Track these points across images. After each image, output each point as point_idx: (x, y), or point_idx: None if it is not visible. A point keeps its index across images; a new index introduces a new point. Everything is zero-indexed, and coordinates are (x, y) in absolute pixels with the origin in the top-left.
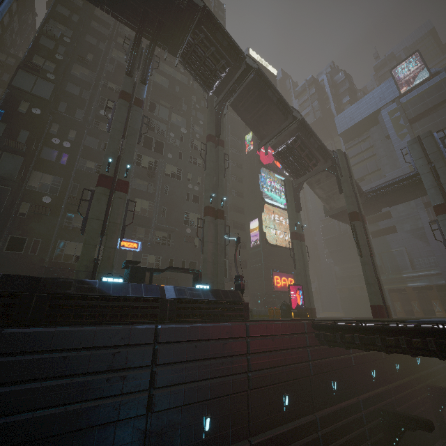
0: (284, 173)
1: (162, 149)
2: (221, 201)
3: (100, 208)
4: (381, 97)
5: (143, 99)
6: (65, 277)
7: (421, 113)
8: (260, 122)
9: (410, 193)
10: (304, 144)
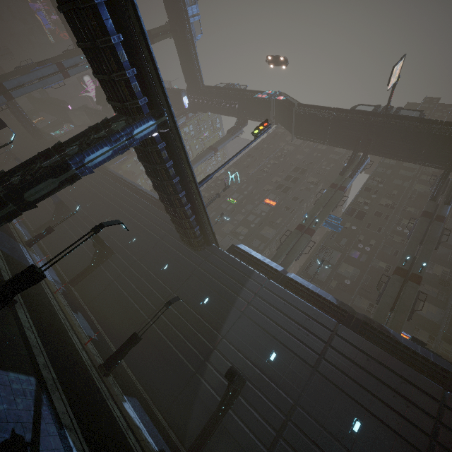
0: None
1: None
2: None
3: (394, 289)
4: None
5: (445, 215)
6: None
7: None
8: None
9: None
10: None
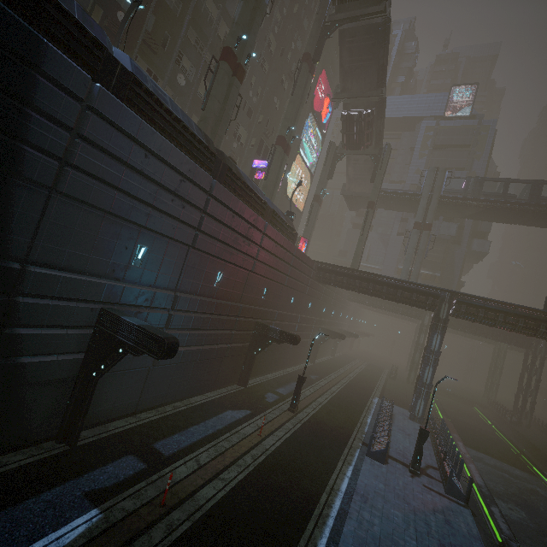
0: (323, 130)
1: None
2: (292, 137)
3: (222, 89)
4: (430, 107)
5: None
6: None
7: (445, 145)
8: (354, 73)
9: (405, 206)
10: (372, 122)
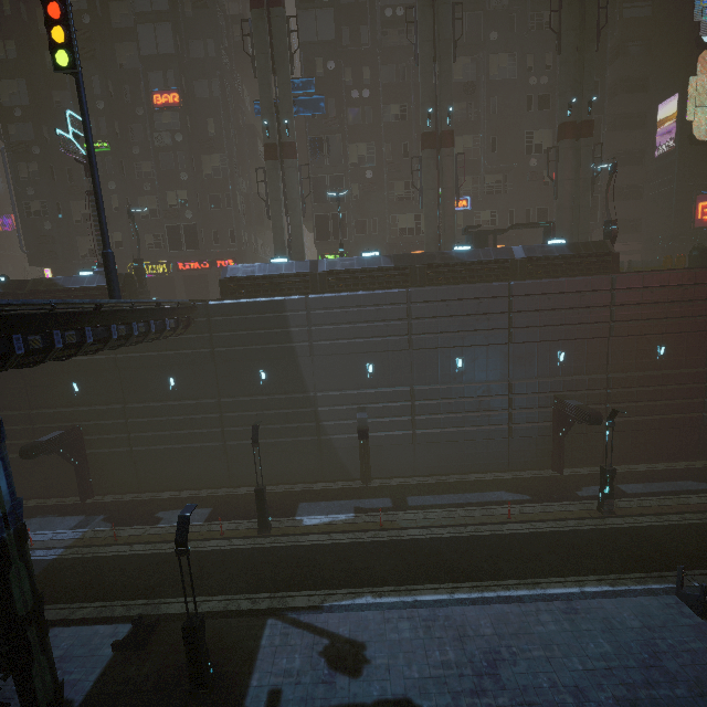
0: None
1: (479, 30)
2: (587, 105)
3: (431, 175)
4: None
5: None
6: (407, 251)
7: None
8: None
9: None
10: None
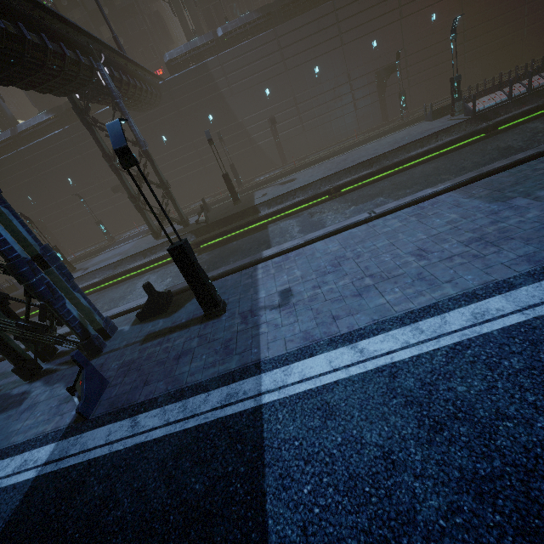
0: None
1: None
2: None
3: None
4: None
5: None
6: None
7: None
8: None
9: None
10: None
